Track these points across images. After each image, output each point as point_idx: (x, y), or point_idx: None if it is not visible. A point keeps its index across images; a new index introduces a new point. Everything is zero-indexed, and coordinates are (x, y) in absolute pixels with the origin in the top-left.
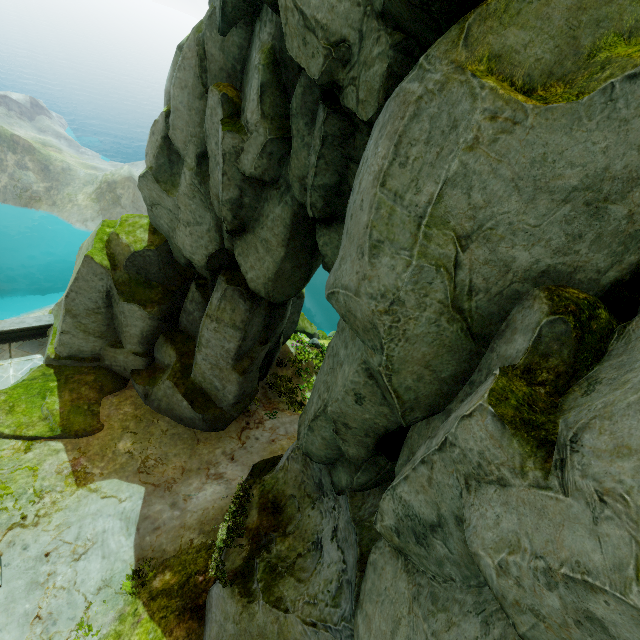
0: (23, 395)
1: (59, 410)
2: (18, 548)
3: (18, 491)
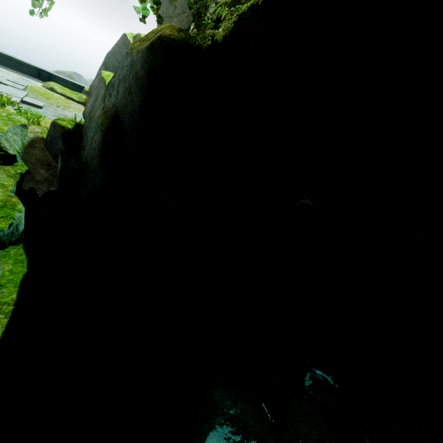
0: (69, 91)
1: (85, 98)
2: (53, 109)
3: (58, 102)
